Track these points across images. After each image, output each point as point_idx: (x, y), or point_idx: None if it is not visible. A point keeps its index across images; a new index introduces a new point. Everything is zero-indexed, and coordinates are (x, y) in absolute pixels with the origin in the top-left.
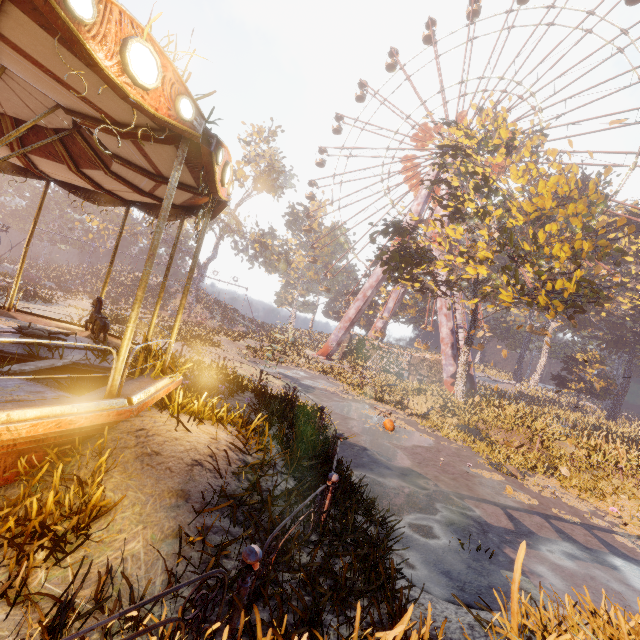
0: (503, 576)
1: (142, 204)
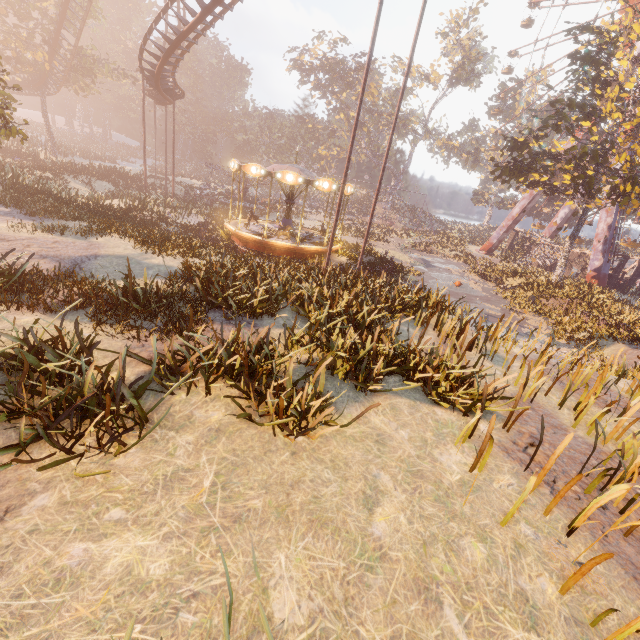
0: None
1: None
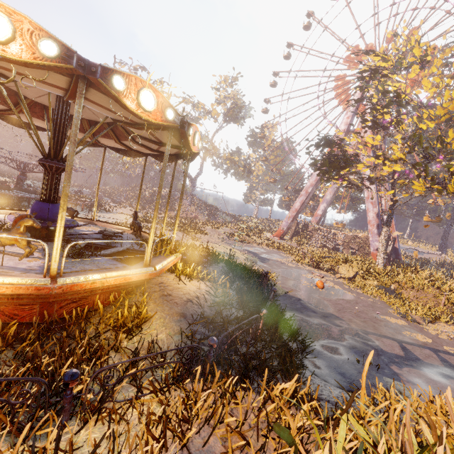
0: (384, 380)
1: (153, 154)
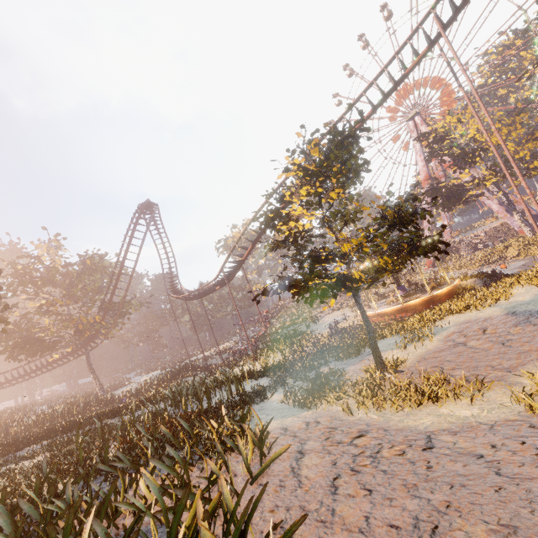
0: None
1: None
